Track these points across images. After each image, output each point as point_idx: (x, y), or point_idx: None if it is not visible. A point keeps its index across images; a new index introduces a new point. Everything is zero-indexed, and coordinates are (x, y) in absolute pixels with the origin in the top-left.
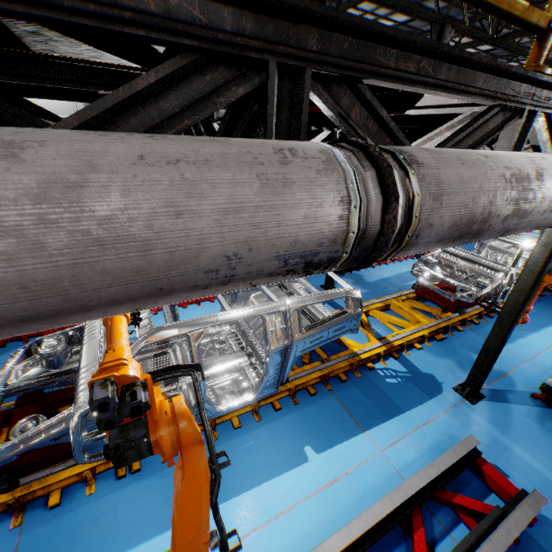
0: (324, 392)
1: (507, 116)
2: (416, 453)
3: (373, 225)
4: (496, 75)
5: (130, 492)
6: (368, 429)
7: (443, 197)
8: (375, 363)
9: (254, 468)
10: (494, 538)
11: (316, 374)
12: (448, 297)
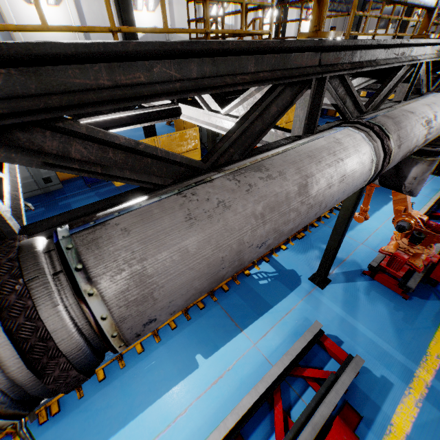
0: (211, 303)
1: (296, 88)
2: (280, 340)
3: (33, 391)
4: (269, 53)
5: (52, 433)
6: (245, 328)
7: (155, 292)
8: (251, 269)
9: (156, 384)
10: (327, 401)
11: None
12: None
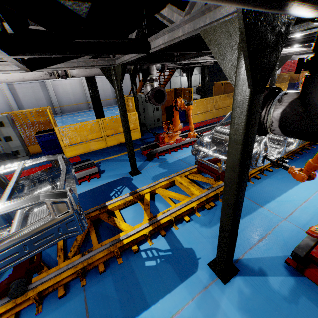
0: (76, 289)
1: None
2: None
3: None
4: None
5: None
6: None
7: None
8: (142, 244)
9: None
10: None
11: (67, 273)
12: (216, 169)
